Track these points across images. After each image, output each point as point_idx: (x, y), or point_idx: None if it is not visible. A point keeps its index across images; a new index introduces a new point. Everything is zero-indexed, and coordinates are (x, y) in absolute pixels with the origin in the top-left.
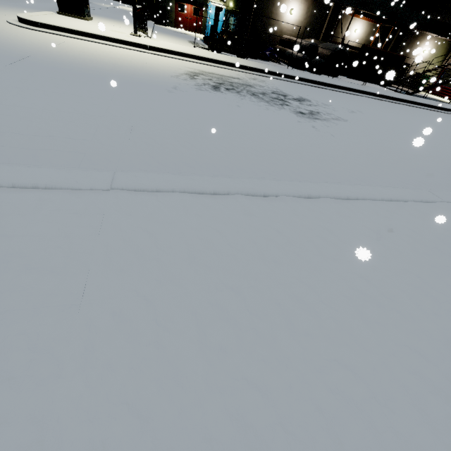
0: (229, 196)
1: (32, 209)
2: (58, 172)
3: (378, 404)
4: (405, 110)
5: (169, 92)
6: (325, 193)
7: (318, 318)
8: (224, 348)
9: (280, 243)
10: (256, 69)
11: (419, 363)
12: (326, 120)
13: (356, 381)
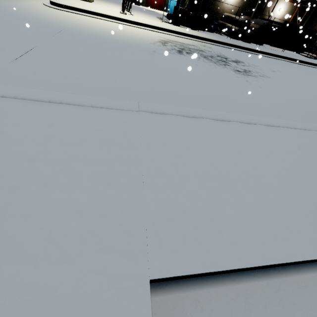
0: (202, 119)
1: (104, 118)
2: (110, 100)
3: (291, 221)
4: (313, 71)
5: (151, 54)
6: (259, 121)
7: (259, 182)
8: (213, 189)
9: (234, 146)
10: (205, 38)
11: (314, 209)
12: (255, 76)
13: (280, 211)
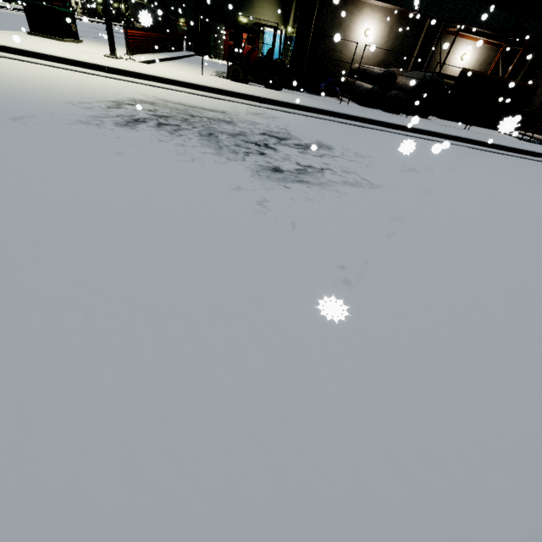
0: None
1: None
2: None
3: None
4: (530, 170)
5: None
6: None
7: None
8: None
9: None
10: (274, 101)
11: None
12: (324, 185)
13: None
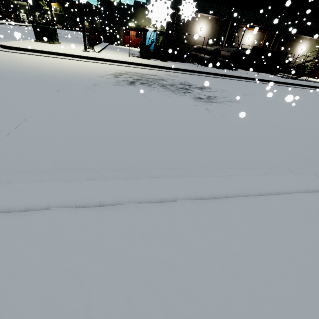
0: (47, 211)
1: None
2: None
3: None
4: (290, 91)
5: (86, 88)
6: (185, 193)
7: None
8: None
9: (66, 315)
10: (171, 68)
11: None
12: (221, 102)
13: None
